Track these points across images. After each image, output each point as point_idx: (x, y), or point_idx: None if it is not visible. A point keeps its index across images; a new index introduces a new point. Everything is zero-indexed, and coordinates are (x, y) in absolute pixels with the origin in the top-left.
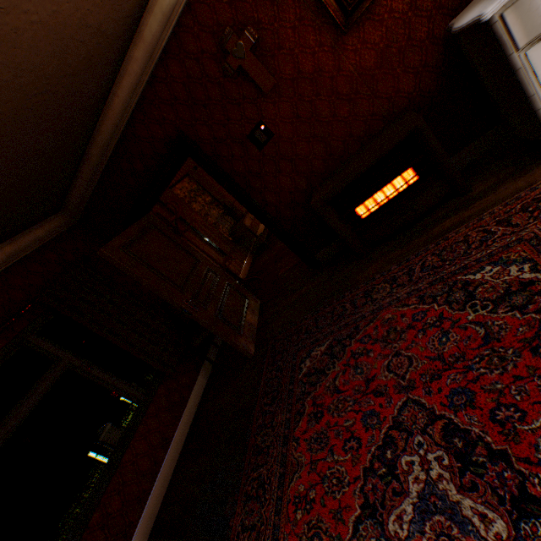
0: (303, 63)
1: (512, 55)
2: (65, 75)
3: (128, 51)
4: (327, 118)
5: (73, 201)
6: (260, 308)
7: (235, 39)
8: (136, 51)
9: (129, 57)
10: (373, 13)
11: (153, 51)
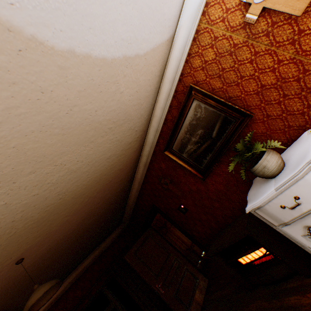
0: (191, 186)
1: (273, 227)
2: (111, 204)
3: (132, 182)
4: (209, 206)
5: (124, 220)
6: (206, 288)
7: (163, 179)
8: (135, 183)
9: (133, 184)
10: (214, 172)
11: (140, 182)
